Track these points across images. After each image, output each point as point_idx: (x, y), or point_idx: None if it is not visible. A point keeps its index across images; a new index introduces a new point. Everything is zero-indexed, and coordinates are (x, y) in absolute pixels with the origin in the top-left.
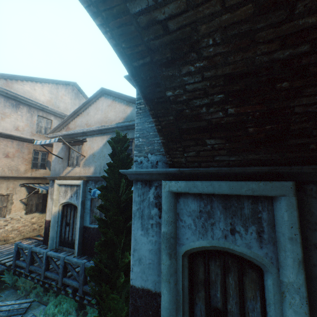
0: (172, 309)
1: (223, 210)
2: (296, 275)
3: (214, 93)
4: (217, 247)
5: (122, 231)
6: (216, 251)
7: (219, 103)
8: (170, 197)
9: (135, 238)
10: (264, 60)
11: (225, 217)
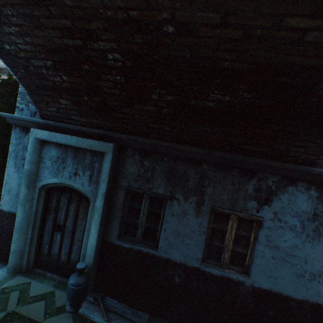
0: (24, 224)
1: (73, 158)
2: (100, 202)
3: (44, 59)
4: (66, 185)
5: (3, 169)
6: (67, 188)
7: (53, 68)
8: (36, 143)
9: (8, 174)
10: (61, 43)
11: (73, 164)
